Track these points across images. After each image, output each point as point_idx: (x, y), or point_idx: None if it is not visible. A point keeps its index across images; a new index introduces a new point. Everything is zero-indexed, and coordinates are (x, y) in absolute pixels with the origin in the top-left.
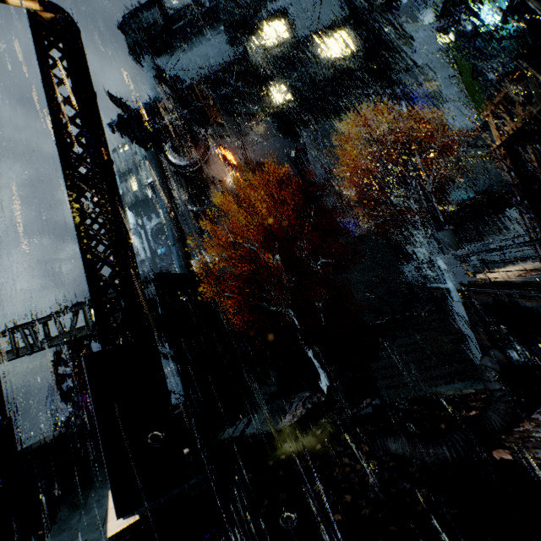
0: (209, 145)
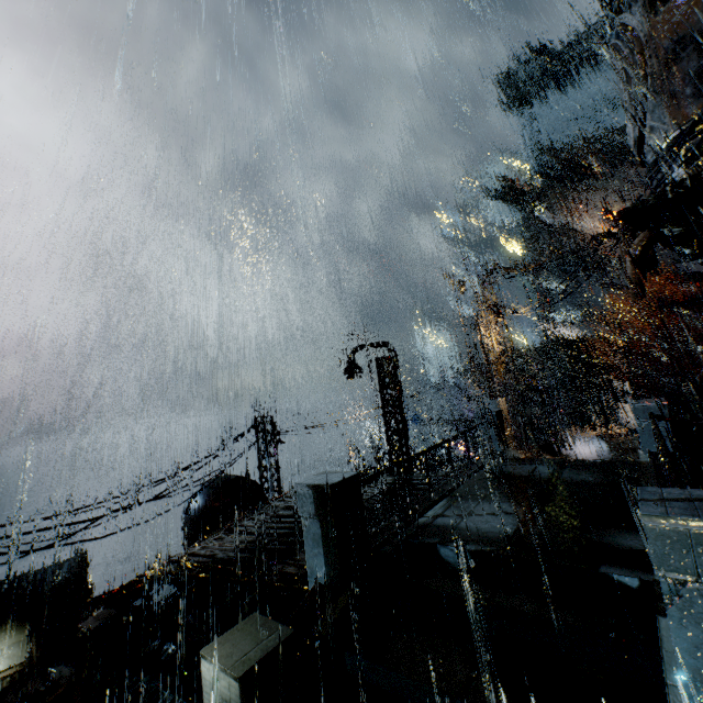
0: (589, 201)
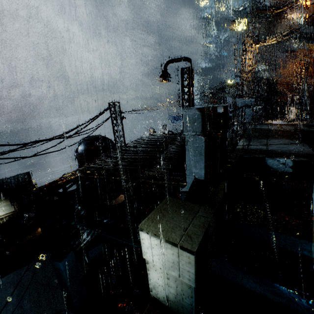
0: None
